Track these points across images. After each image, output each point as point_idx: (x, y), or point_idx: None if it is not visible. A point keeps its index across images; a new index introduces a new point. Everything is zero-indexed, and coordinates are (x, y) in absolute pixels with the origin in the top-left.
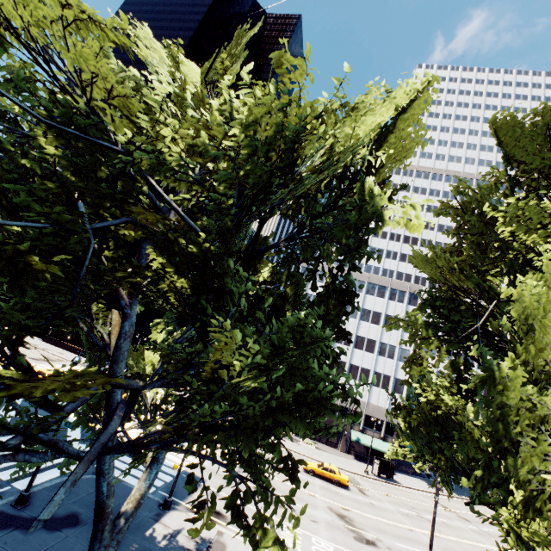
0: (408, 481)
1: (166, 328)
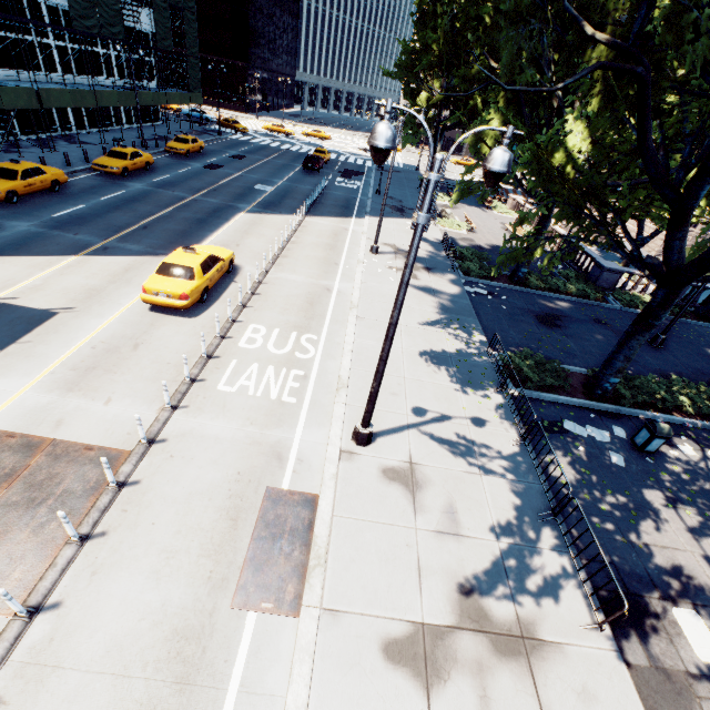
0: None
1: (439, 81)
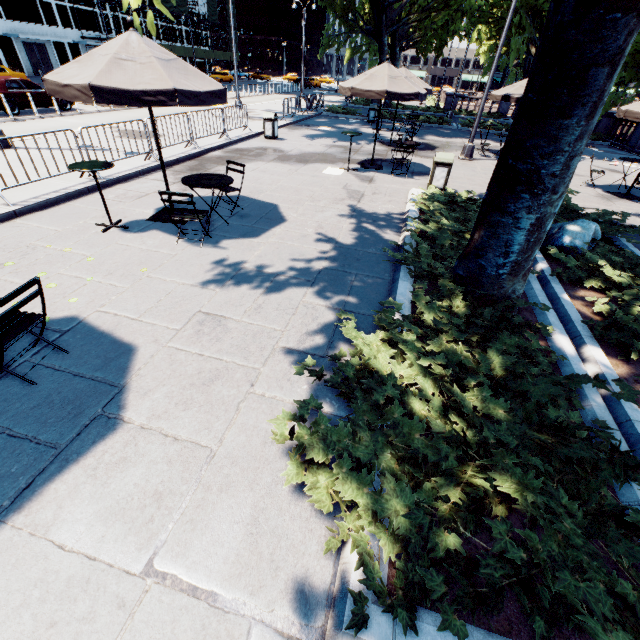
0: None
1: None
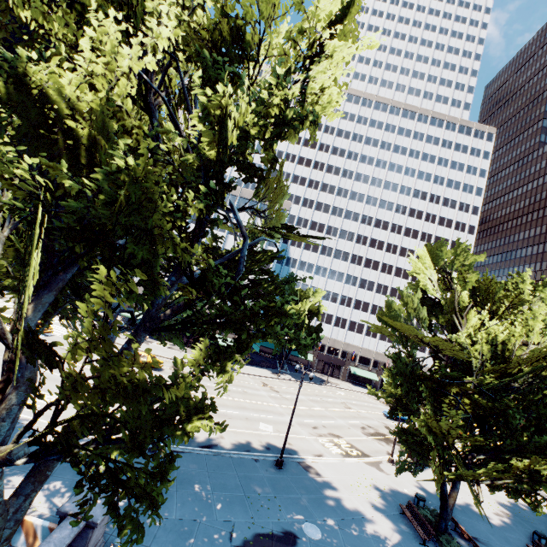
0: (250, 370)
1: None
